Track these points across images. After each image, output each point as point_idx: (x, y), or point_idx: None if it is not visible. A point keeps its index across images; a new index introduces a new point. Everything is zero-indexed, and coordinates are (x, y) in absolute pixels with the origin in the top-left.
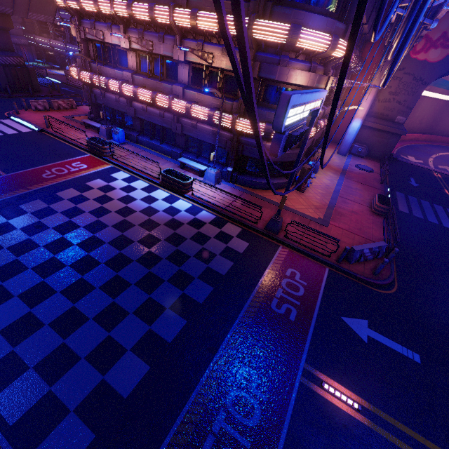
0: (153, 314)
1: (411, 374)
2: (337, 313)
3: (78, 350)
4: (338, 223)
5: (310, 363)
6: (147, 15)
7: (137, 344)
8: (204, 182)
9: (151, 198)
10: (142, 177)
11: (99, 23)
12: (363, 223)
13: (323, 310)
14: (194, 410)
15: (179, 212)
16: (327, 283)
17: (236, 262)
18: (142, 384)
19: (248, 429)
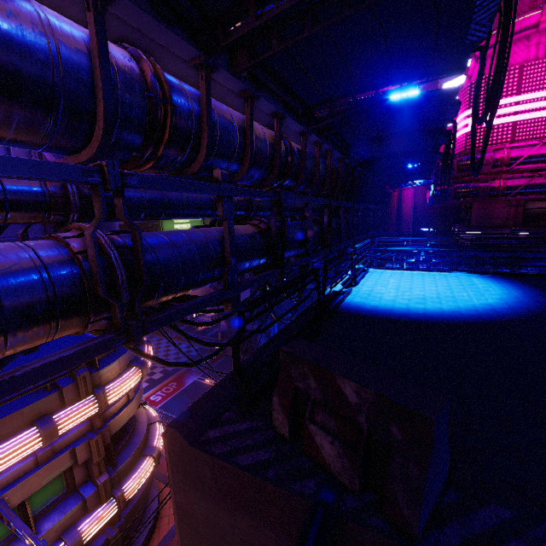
0: None
1: None
2: None
3: None
4: None
5: None
6: None
7: None
8: None
9: None
10: None
11: None
12: None
13: None
14: None
15: None
16: None
17: None
18: None
19: None
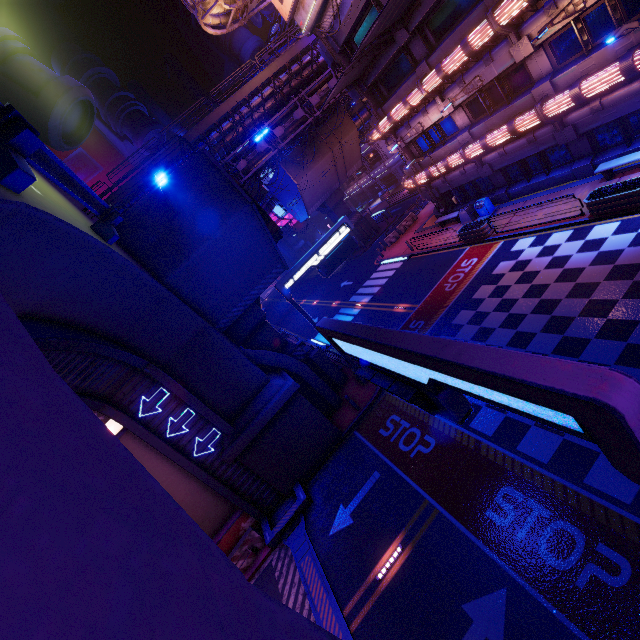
0: None
1: None
2: None
3: None
4: None
5: None
6: (463, 57)
7: None
8: None
9: (593, 243)
10: (553, 229)
11: (413, 119)
12: None
13: None
14: None
15: None
16: None
17: None
18: None
19: None
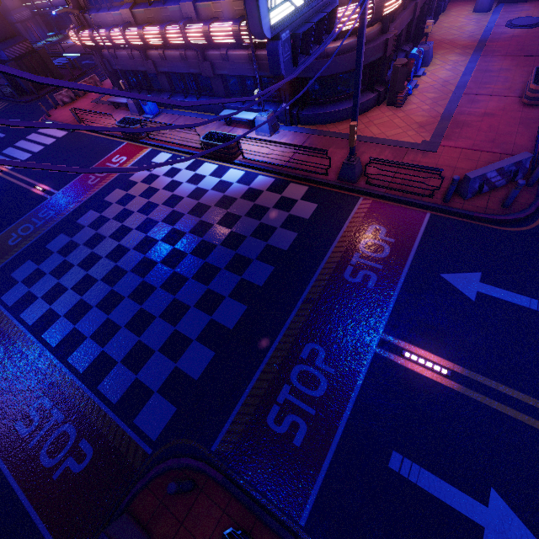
0: (213, 304)
1: (537, 331)
2: (435, 271)
3: (151, 345)
4: (455, 141)
5: (389, 332)
6: None
7: (201, 334)
8: (250, 137)
9: (198, 177)
10: (184, 153)
11: None
12: (500, 129)
13: (415, 270)
14: (259, 386)
15: (231, 186)
16: (426, 233)
17: (301, 232)
18: (209, 368)
19: (313, 399)
